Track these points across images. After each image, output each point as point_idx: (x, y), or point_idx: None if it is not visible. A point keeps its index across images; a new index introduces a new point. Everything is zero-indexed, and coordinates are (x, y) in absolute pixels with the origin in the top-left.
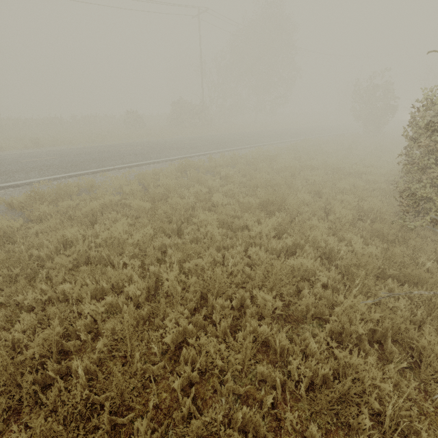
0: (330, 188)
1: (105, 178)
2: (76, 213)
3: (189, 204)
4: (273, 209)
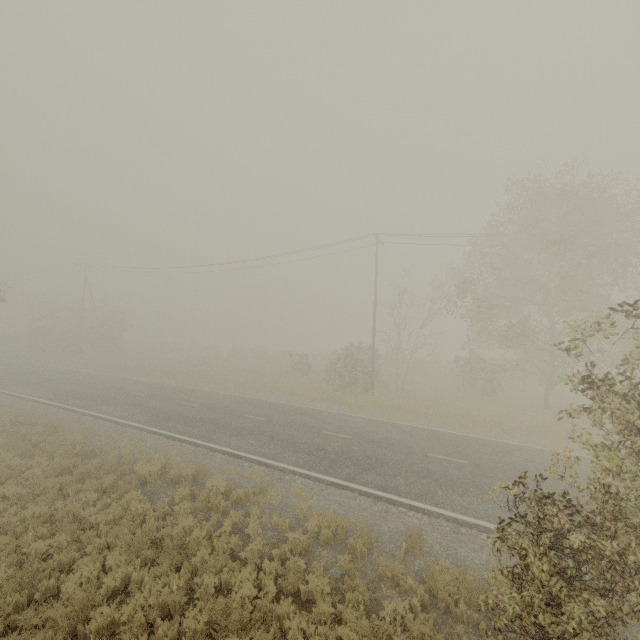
0: None
1: (29, 409)
2: None
3: None
4: None
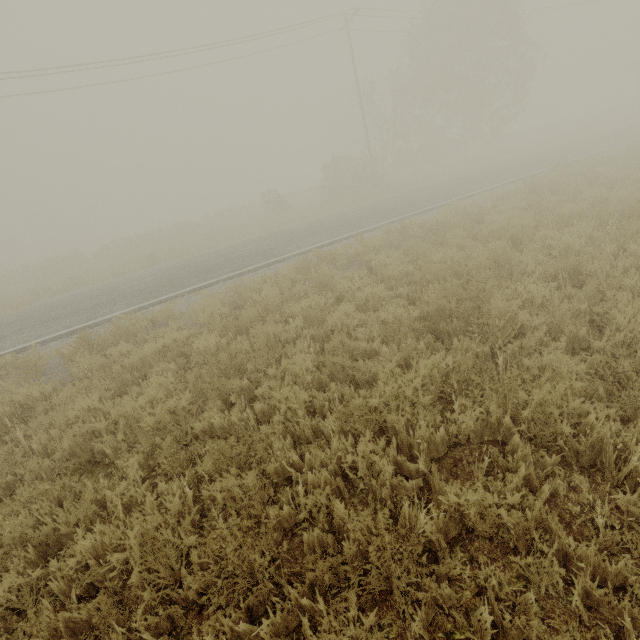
0: (610, 259)
1: (201, 298)
2: (114, 367)
3: (291, 332)
4: (453, 327)
